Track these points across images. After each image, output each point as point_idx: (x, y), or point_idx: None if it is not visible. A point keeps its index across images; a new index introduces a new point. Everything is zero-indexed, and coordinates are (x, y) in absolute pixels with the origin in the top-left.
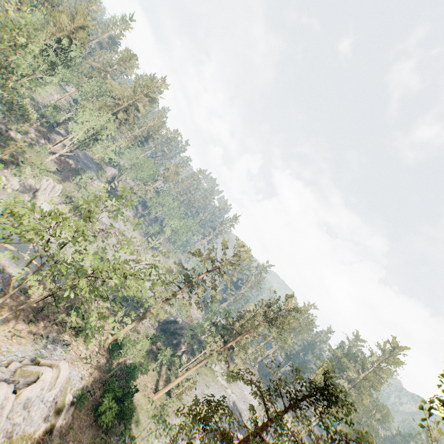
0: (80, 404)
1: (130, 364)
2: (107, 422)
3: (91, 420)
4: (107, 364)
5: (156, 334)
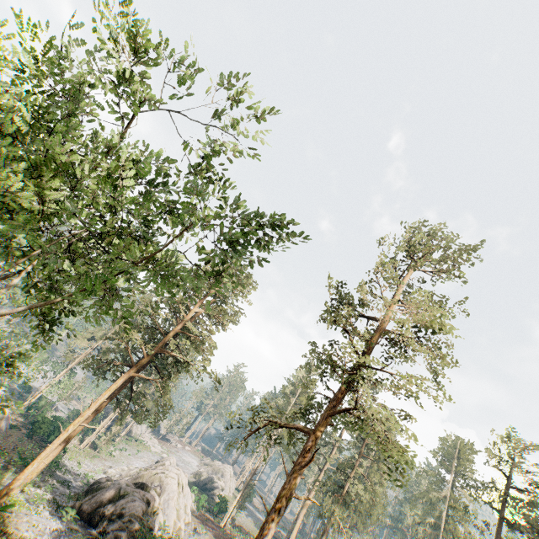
0: (12, 430)
1: (51, 420)
2: (44, 430)
3: (27, 438)
4: (26, 422)
5: (73, 410)
